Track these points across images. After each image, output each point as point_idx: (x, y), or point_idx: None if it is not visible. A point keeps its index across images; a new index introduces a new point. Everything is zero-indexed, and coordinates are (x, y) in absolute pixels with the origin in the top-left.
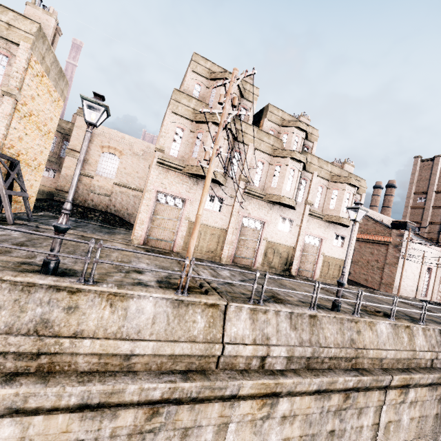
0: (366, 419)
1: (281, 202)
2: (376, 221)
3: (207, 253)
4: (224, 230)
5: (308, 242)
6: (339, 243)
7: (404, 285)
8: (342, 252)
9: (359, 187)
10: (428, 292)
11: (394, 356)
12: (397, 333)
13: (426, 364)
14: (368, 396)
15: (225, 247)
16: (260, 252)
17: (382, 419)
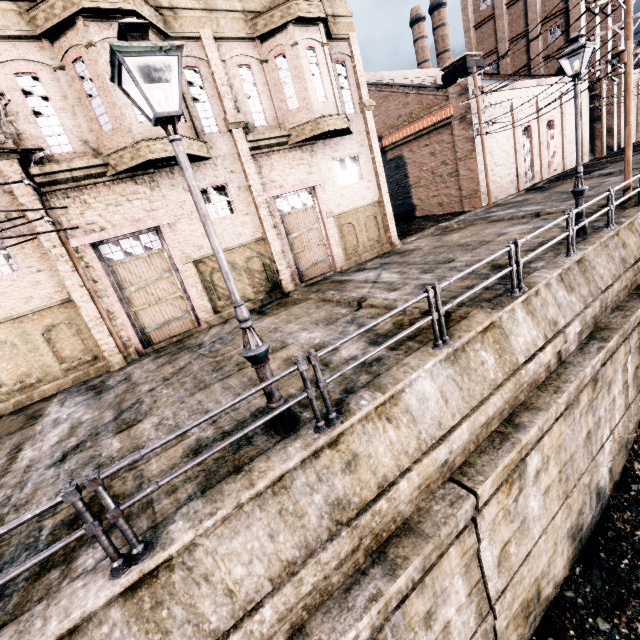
0: (451, 603)
1: (144, 160)
2: (418, 88)
3: (70, 369)
4: (69, 302)
5: (289, 209)
6: (352, 175)
7: (497, 180)
8: (366, 189)
9: (325, 19)
10: (535, 170)
11: (471, 431)
12: (467, 365)
13: (550, 368)
14: (435, 578)
15: (97, 334)
16: (195, 291)
17: (488, 561)
